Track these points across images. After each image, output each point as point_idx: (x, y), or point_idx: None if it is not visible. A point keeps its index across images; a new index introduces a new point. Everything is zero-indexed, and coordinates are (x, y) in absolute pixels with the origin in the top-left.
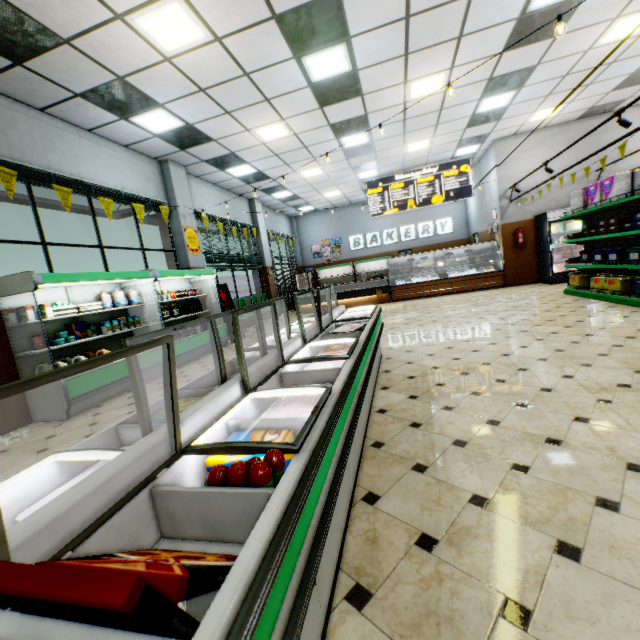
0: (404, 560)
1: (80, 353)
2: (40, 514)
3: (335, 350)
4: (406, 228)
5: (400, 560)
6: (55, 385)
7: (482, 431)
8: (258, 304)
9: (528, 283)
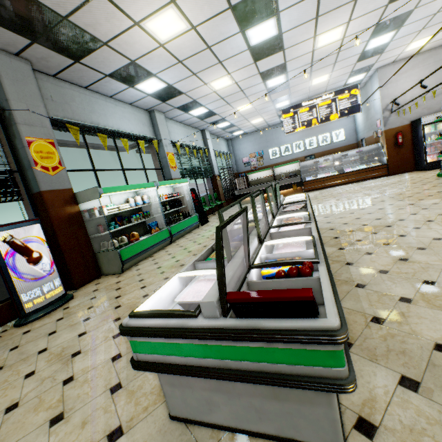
0: (366, 329)
1: (120, 235)
2: (217, 286)
3: (293, 220)
4: (310, 140)
5: (364, 329)
6: (114, 253)
7: (397, 264)
8: (252, 193)
9: (406, 171)
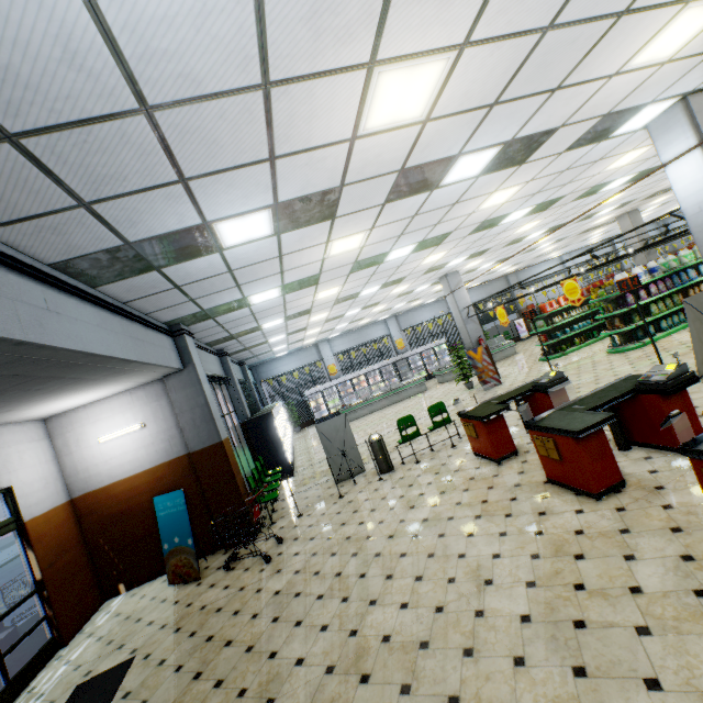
0: None
1: None
2: None
3: None
4: None
5: None
6: None
7: None
8: None
9: None
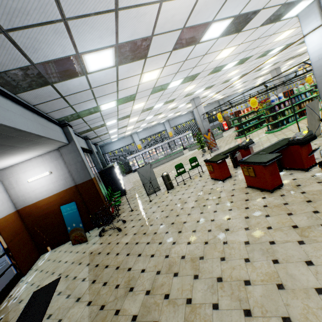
0: None
1: None
2: None
3: None
4: None
5: None
6: None
7: None
8: None
9: None
